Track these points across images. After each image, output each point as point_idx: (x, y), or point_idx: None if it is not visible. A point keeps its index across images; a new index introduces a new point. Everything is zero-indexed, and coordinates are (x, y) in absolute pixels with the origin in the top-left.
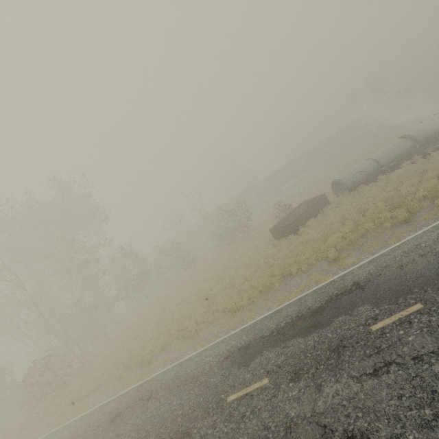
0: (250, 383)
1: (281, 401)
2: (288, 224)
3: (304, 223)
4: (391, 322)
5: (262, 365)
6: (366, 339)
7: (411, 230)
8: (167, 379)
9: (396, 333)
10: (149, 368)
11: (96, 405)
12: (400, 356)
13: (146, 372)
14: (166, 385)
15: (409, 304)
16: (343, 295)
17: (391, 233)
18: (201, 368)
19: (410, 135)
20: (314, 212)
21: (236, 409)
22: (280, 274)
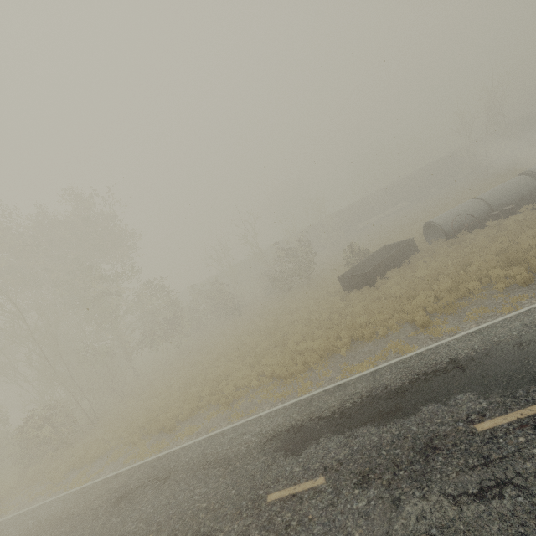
0: (300, 479)
1: (342, 513)
2: (363, 273)
3: (384, 273)
4: (506, 423)
5: (317, 458)
6: (468, 442)
7: (534, 296)
8: (191, 456)
9: (513, 440)
10: (170, 438)
11: (101, 476)
12: (521, 475)
13: (166, 443)
14: (189, 464)
15: (534, 401)
16: (434, 375)
17: (504, 298)
18: (236, 449)
19: (535, 172)
20: (397, 261)
21: (279, 514)
22: (349, 337)
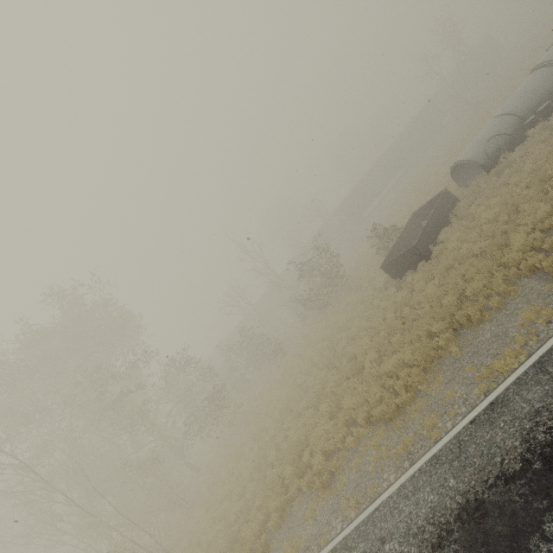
0: None
1: None
2: (411, 248)
3: (435, 239)
4: None
5: None
6: None
7: None
8: None
9: None
10: None
11: None
12: None
13: None
14: None
15: None
16: None
17: None
18: None
19: (549, 61)
20: (442, 220)
21: None
22: (446, 328)
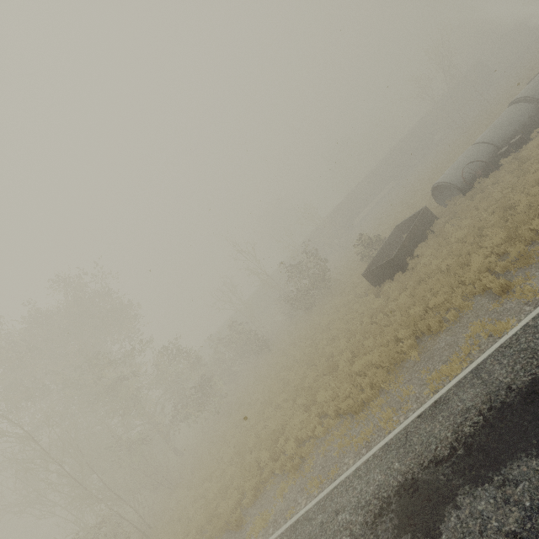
0: None
1: None
2: (389, 260)
3: (412, 252)
4: None
5: (472, 536)
6: None
7: None
8: None
9: None
10: (240, 537)
11: None
12: None
13: None
14: None
15: None
16: None
17: None
18: None
19: (525, 97)
20: (420, 235)
21: None
22: (411, 335)
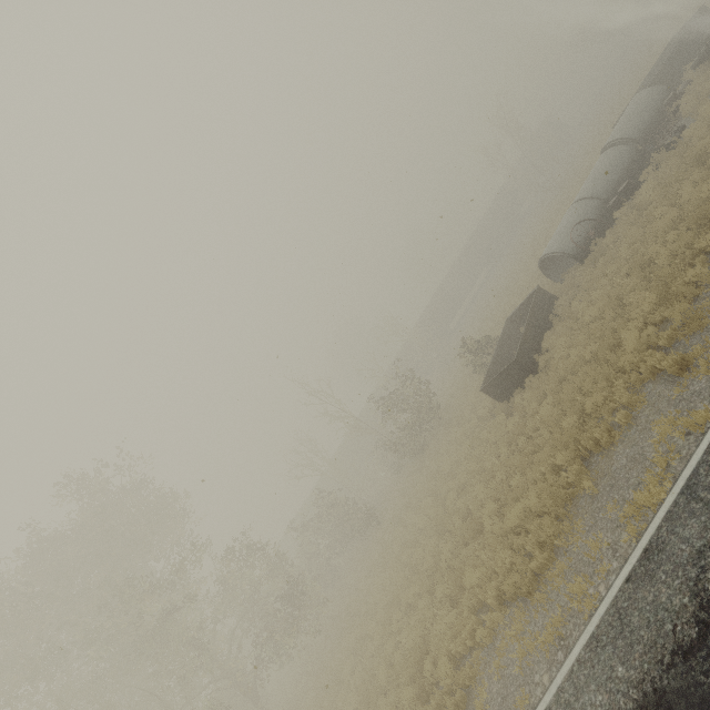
0: None
1: None
2: (512, 362)
3: (538, 347)
4: None
5: None
6: None
7: None
8: None
9: None
10: None
11: None
12: None
13: None
14: None
15: None
16: None
17: None
18: None
19: (617, 139)
20: (542, 323)
21: None
22: (573, 458)
